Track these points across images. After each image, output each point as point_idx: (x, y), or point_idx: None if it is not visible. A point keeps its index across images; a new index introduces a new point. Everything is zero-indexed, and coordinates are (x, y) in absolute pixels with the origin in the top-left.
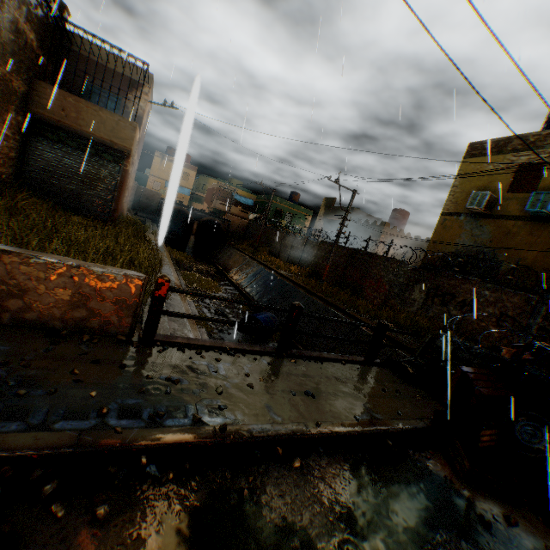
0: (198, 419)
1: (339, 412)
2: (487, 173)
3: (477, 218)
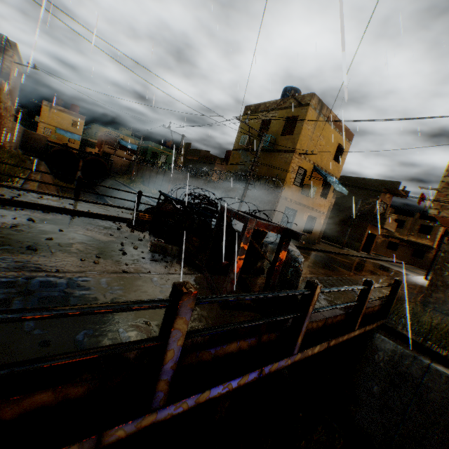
0: (4, 195)
1: (82, 208)
2: (251, 124)
3: (246, 152)
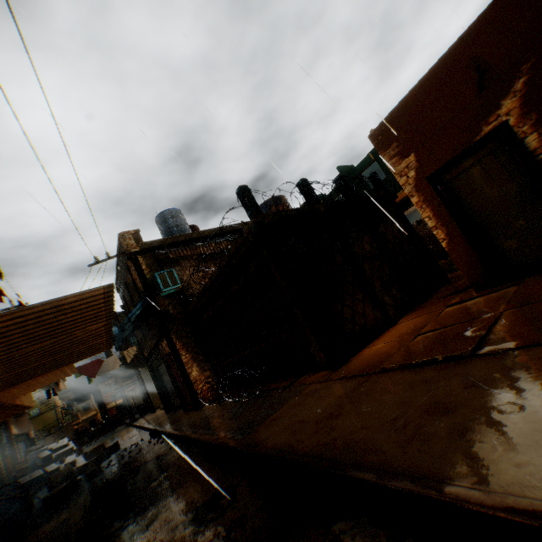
0: None
1: None
2: None
3: None
